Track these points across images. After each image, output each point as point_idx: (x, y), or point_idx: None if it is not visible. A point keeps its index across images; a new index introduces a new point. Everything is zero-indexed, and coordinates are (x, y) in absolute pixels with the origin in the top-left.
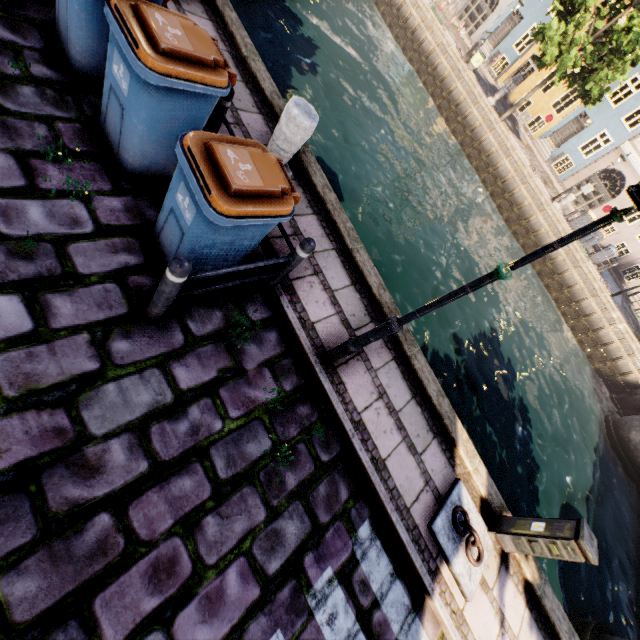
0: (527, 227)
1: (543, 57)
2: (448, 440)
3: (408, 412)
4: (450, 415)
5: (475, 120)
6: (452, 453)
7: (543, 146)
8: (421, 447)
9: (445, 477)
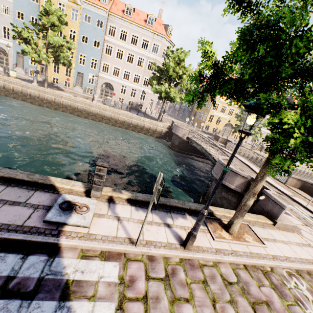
0: (93, 114)
1: (35, 59)
2: (49, 187)
3: (5, 193)
4: (43, 178)
5: (35, 93)
6: (55, 189)
7: (77, 89)
8: (25, 199)
9: (52, 199)
